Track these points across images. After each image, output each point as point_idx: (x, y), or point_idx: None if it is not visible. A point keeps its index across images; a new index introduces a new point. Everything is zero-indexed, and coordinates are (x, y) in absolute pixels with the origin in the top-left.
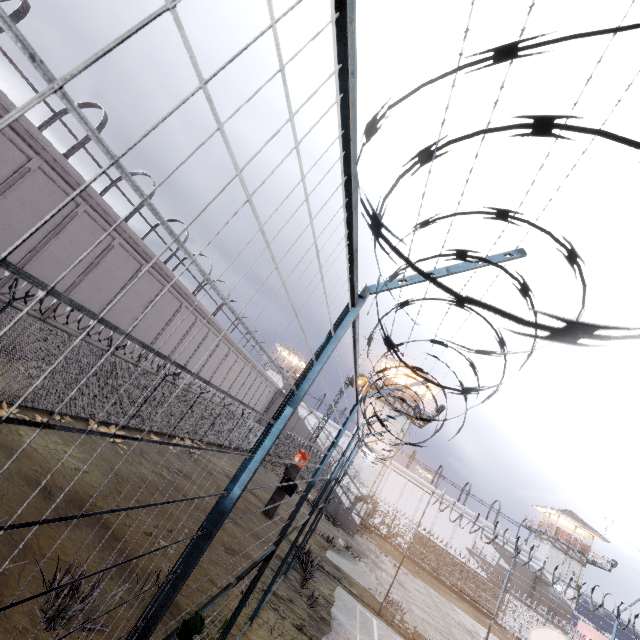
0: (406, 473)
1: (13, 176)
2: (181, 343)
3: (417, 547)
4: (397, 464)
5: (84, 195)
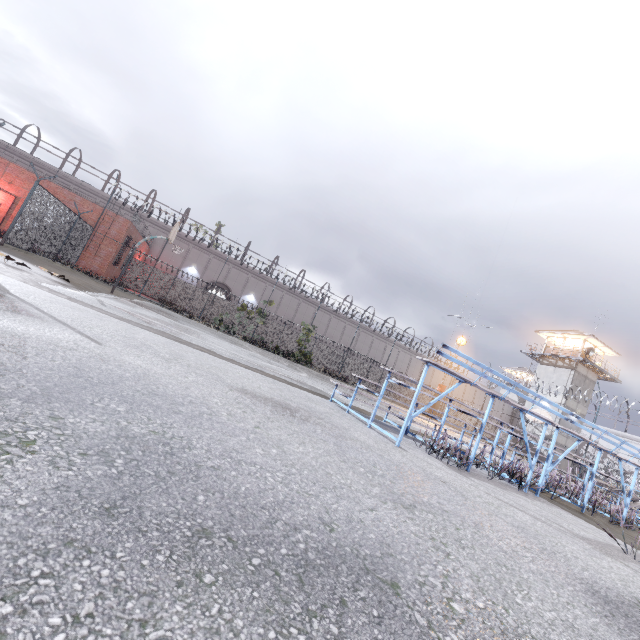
0: None
1: (313, 315)
2: (395, 365)
3: None
4: None
5: (331, 312)
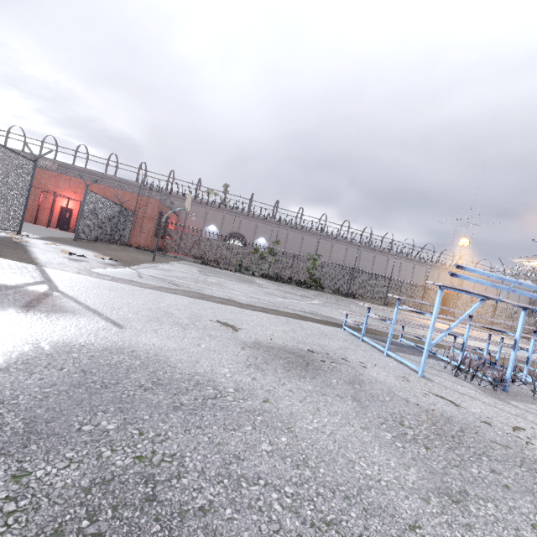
0: None
1: (316, 244)
2: (399, 275)
3: None
4: None
5: (332, 238)
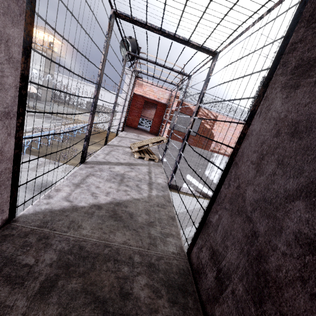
0: (89, 85)
1: None
2: None
3: (88, 106)
4: (85, 83)
5: None
